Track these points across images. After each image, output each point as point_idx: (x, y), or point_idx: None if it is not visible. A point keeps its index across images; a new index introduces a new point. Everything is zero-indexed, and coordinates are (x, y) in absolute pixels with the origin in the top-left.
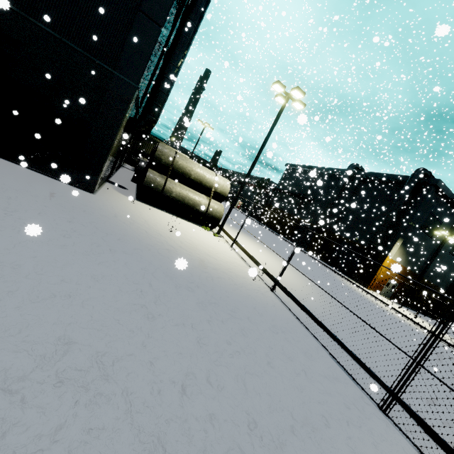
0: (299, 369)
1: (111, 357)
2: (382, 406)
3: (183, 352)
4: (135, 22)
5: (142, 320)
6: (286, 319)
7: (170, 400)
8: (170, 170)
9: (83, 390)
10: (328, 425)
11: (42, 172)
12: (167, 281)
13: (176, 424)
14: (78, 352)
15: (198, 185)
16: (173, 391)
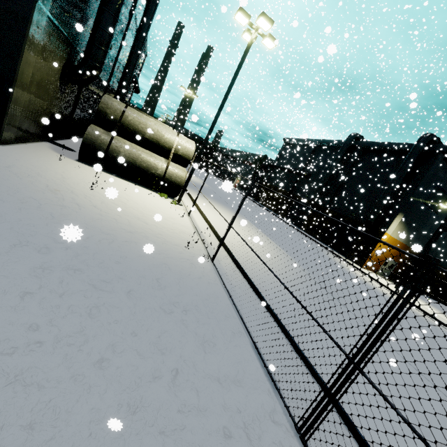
0: (168, 369)
1: None
2: (300, 429)
3: None
4: None
5: None
6: (207, 295)
7: None
8: (117, 126)
9: None
10: None
11: None
12: (3, 237)
13: None
14: None
15: (155, 146)
16: None
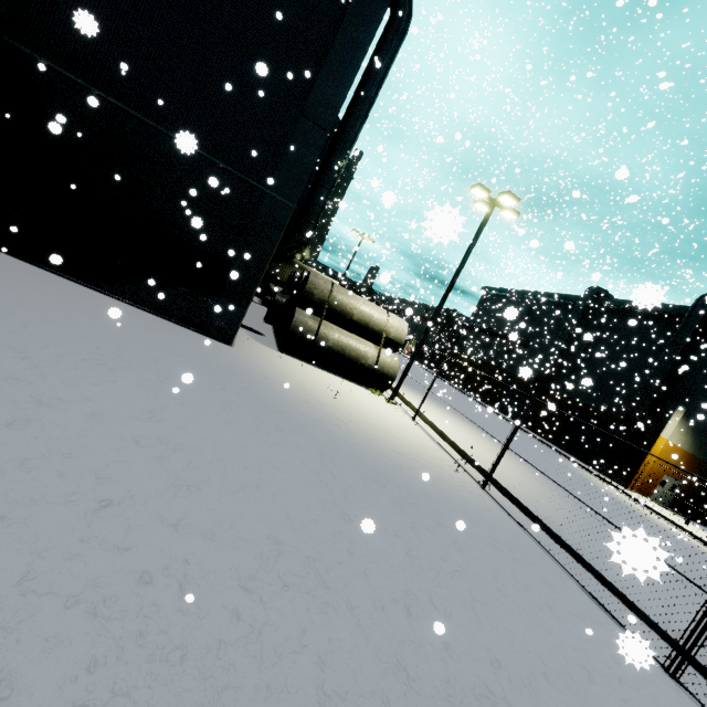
0: (541, 602)
1: (322, 563)
2: (669, 667)
3: (394, 565)
4: (296, 129)
5: (339, 521)
6: (510, 531)
7: (397, 620)
8: (325, 309)
9: (309, 597)
10: (592, 679)
11: (171, 319)
12: (349, 470)
13: (411, 647)
14: (290, 554)
15: (362, 329)
16: (397, 610)
